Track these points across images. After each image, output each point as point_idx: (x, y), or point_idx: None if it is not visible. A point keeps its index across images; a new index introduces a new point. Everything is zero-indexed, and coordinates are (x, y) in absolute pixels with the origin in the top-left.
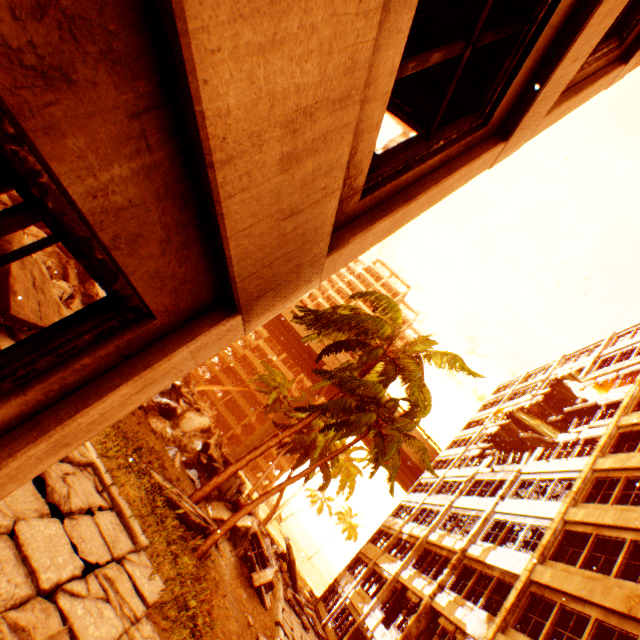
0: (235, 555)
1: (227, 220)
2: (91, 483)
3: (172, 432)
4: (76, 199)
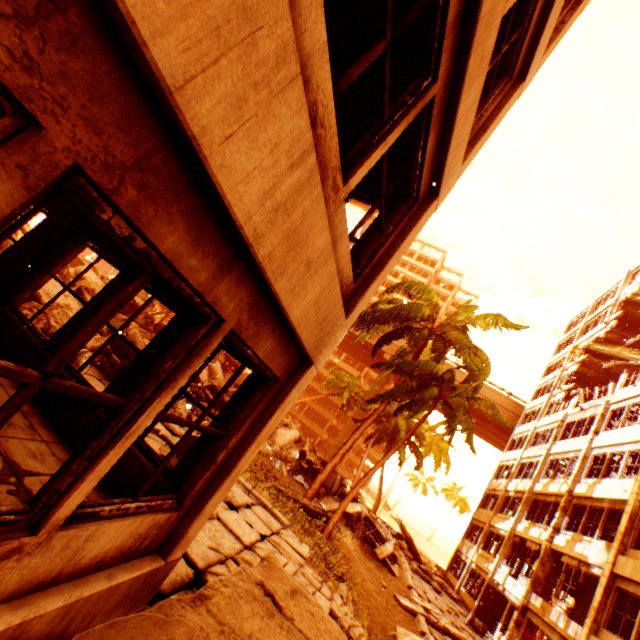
0: (355, 535)
1: (302, 338)
2: (240, 489)
3: (272, 449)
4: (260, 356)
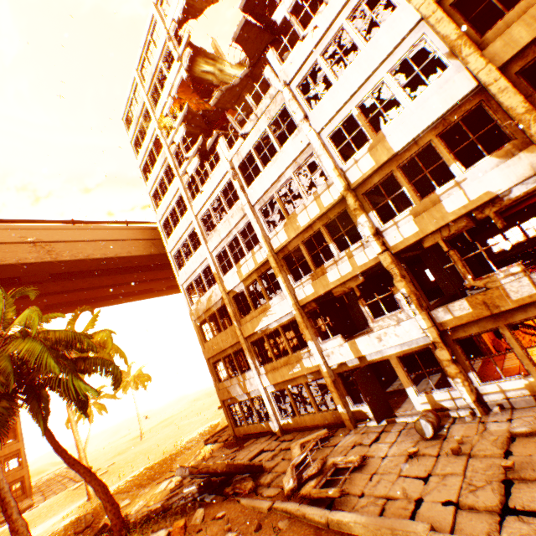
0: None
1: None
2: None
3: None
4: None
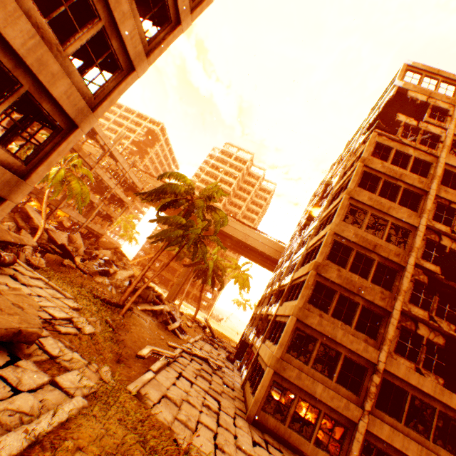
0: (152, 319)
1: None
2: (41, 283)
3: (109, 281)
4: None
